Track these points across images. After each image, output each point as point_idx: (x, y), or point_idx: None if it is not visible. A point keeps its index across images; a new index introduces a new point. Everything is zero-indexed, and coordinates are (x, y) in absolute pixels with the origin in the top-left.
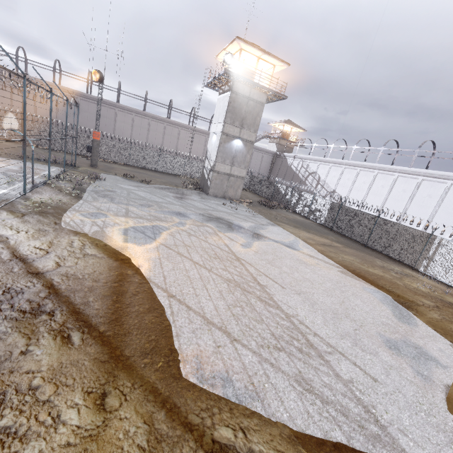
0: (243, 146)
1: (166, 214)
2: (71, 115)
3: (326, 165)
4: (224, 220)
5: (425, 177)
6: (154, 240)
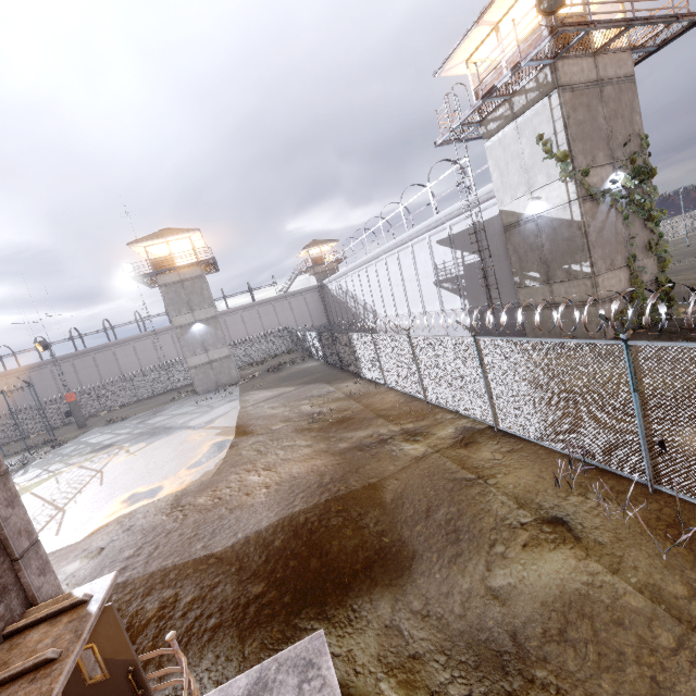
0: (206, 327)
1: (87, 455)
2: (71, 380)
3: (349, 276)
4: (160, 427)
5: (397, 249)
6: (29, 492)
